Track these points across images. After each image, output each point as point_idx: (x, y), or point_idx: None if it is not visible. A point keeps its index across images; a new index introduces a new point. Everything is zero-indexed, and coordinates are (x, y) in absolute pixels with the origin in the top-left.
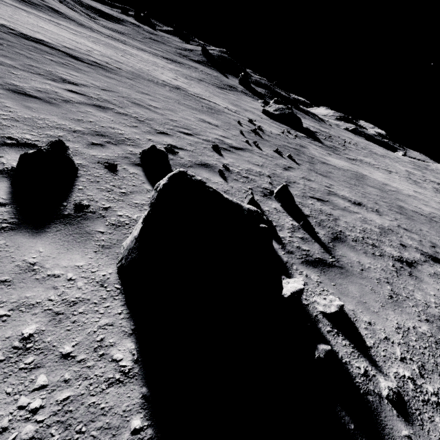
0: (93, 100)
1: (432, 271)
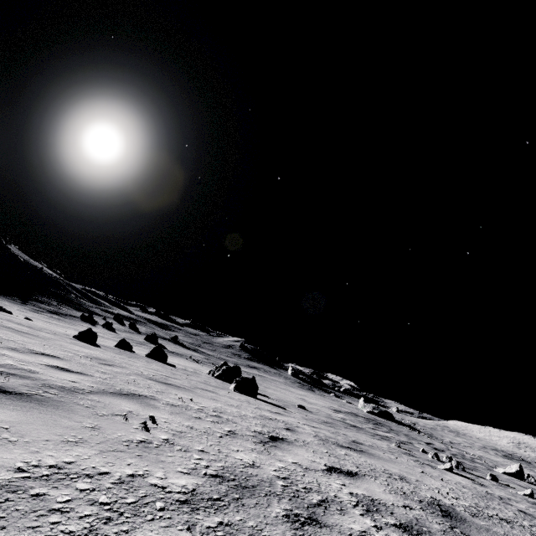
0: (452, 451)
1: None
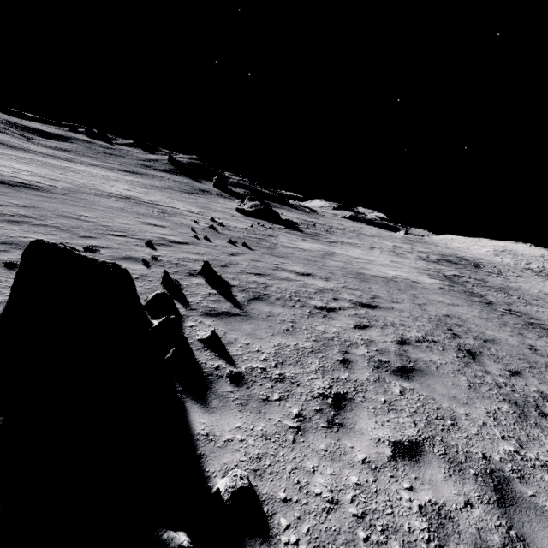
0: (7, 217)
1: (353, 313)
